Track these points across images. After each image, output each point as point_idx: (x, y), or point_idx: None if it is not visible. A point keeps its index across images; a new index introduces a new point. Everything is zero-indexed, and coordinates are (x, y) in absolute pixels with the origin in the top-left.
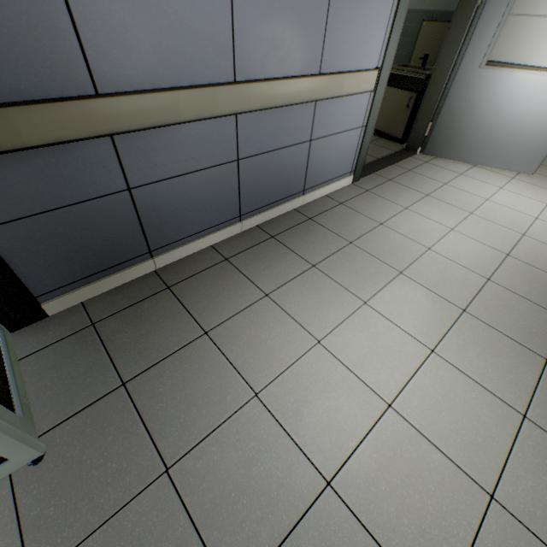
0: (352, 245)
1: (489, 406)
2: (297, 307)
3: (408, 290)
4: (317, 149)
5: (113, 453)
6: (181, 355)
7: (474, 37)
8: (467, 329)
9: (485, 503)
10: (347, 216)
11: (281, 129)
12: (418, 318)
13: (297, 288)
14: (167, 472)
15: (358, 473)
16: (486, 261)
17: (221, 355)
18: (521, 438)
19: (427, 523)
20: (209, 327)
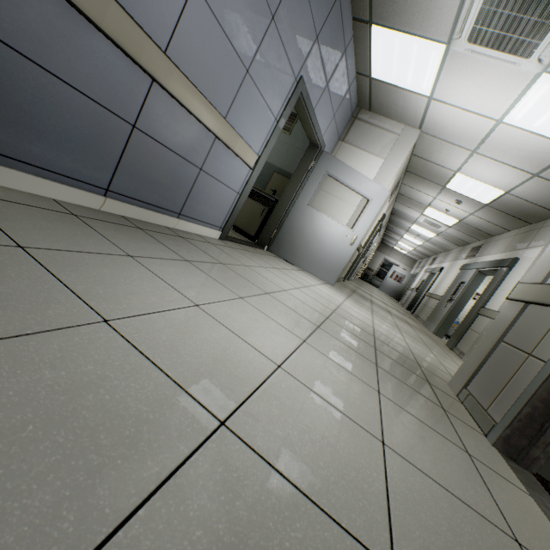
0: (224, 265)
1: (355, 382)
2: (170, 276)
3: (275, 303)
4: (203, 183)
5: None
6: None
7: (306, 186)
8: (324, 336)
9: (381, 448)
10: (217, 250)
11: (183, 136)
12: (288, 320)
13: (170, 265)
14: None
15: (259, 416)
16: (323, 309)
17: (47, 272)
18: (384, 405)
19: (343, 465)
20: (30, 245)
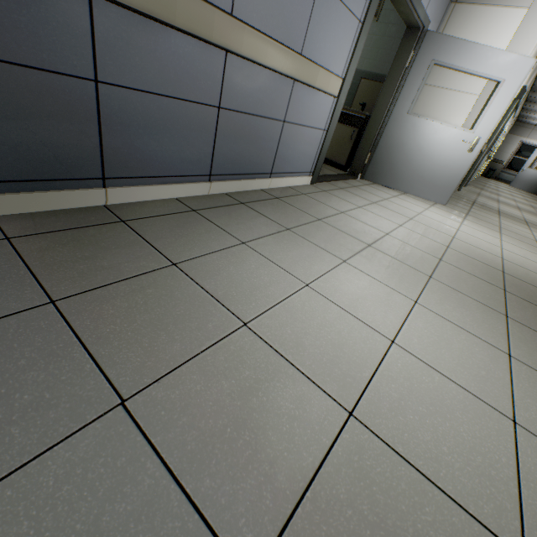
0: (321, 221)
1: (479, 346)
2: (278, 256)
3: (379, 257)
4: (288, 134)
5: (25, 381)
6: (142, 281)
7: (404, 89)
8: (438, 289)
9: (511, 428)
10: (311, 203)
11: (262, 95)
12: (395, 277)
13: (275, 242)
14: (122, 405)
15: (381, 403)
16: (434, 248)
17: (196, 286)
18: (515, 372)
19: (468, 450)
20: (178, 260)
